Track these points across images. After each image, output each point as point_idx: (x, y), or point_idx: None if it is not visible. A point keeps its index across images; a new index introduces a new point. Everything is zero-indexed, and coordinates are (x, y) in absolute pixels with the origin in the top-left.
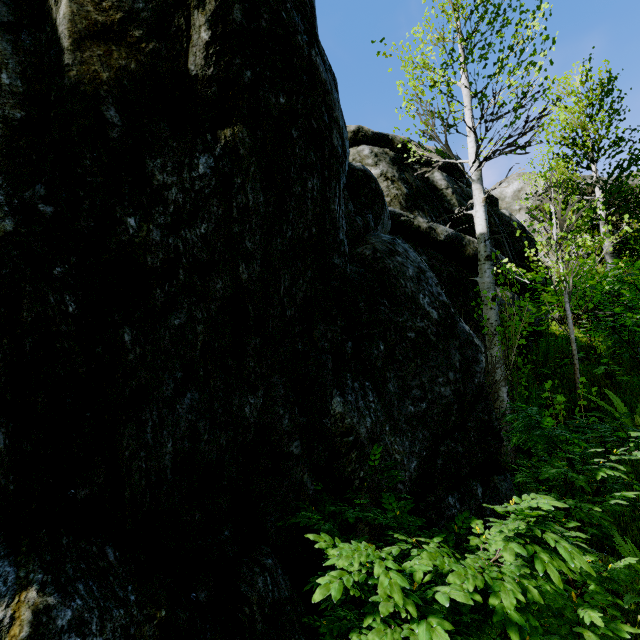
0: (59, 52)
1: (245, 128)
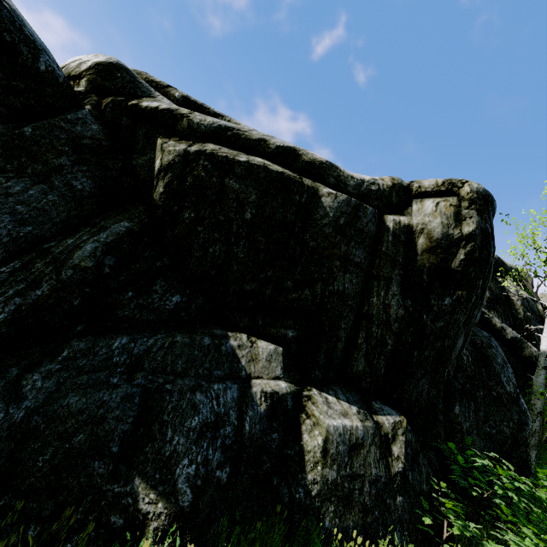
0: (416, 254)
1: (465, 292)
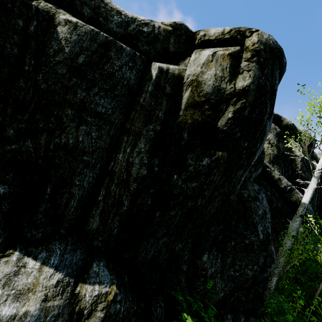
0: (179, 109)
1: (227, 153)
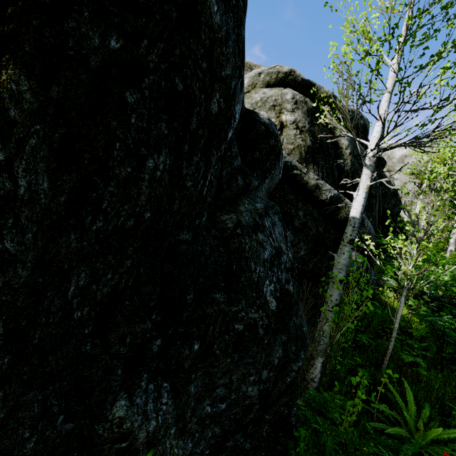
0: None
1: (25, 76)
